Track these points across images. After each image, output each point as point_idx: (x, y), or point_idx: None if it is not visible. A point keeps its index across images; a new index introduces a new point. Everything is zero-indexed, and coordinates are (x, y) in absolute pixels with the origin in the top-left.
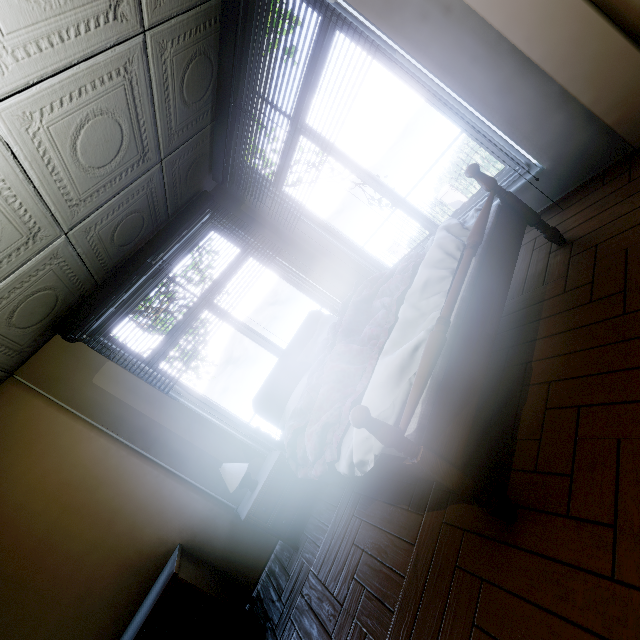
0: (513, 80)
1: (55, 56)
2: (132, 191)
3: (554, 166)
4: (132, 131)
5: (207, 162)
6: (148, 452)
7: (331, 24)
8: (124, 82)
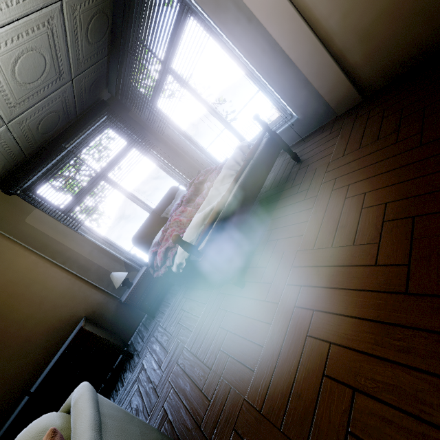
0: (283, 67)
1: (3, 16)
2: (52, 98)
3: (304, 118)
4: (52, 60)
5: (105, 80)
6: (64, 265)
7: (186, 10)
8: (47, 30)
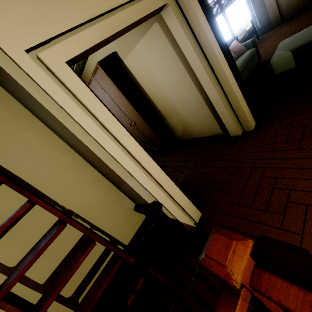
0: (262, 8)
1: None
2: None
3: (261, 28)
4: None
5: None
6: None
7: None
8: None
